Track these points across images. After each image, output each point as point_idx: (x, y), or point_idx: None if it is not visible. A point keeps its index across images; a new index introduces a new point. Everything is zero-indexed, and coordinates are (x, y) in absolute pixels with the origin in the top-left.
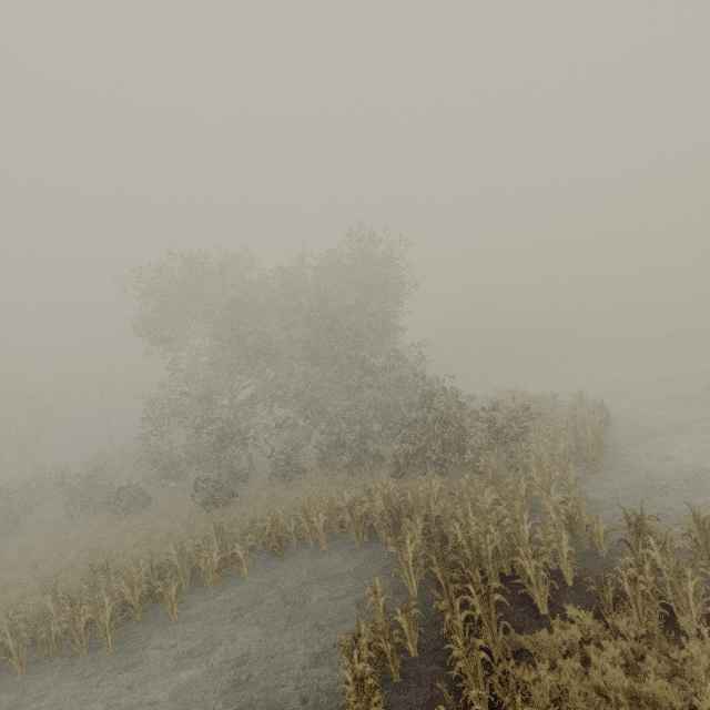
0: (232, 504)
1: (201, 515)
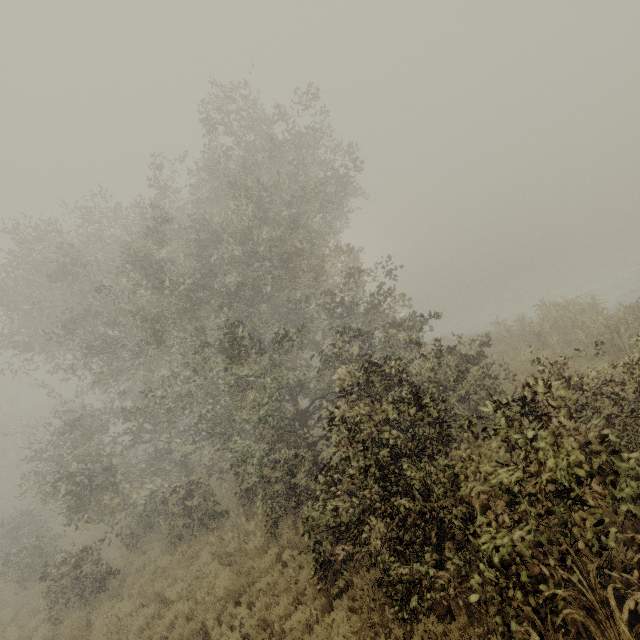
0: (99, 598)
1: (38, 635)
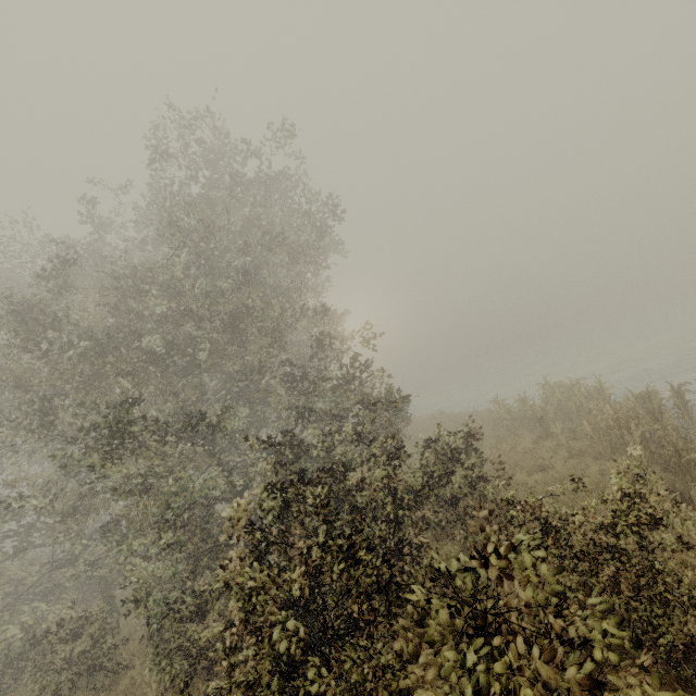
0: None
1: None
